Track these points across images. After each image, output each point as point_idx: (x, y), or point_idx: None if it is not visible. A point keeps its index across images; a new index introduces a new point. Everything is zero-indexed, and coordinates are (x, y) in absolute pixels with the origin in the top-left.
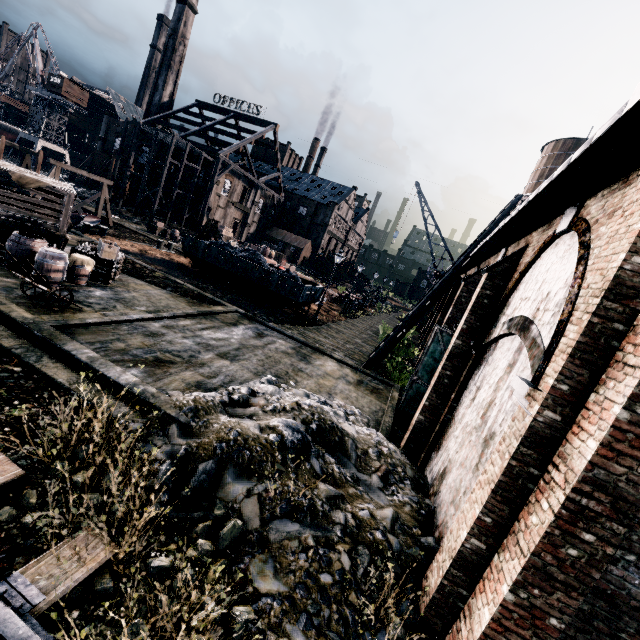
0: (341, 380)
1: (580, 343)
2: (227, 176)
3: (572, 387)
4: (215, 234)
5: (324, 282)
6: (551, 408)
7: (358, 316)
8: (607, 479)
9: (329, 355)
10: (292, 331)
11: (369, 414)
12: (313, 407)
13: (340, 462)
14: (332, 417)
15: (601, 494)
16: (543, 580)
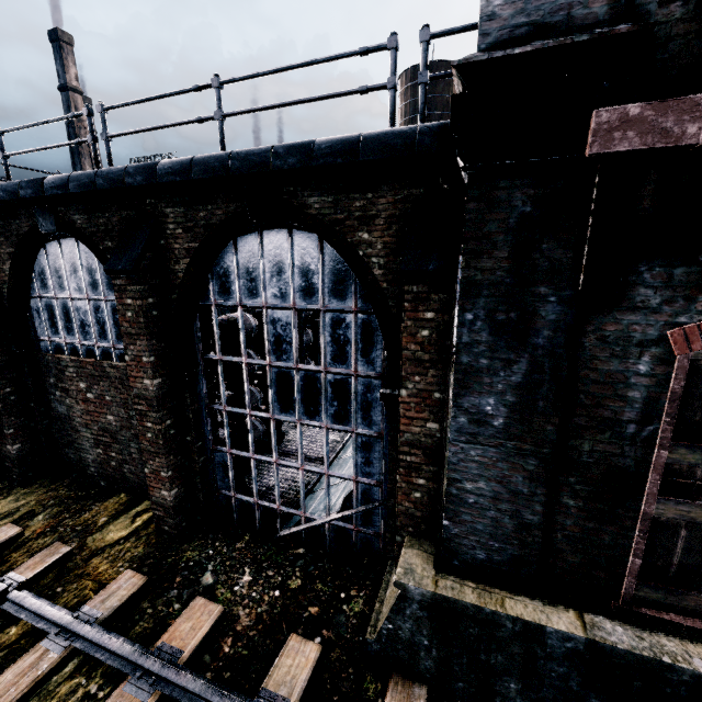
0: None
1: None
2: None
3: None
4: None
5: None
6: None
7: None
8: None
9: None
10: None
11: None
12: None
13: None
14: None
15: None
16: None
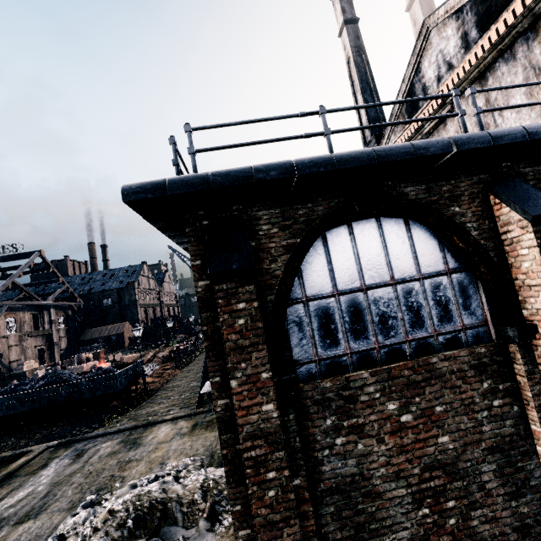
0: (175, 438)
1: (207, 346)
2: (6, 315)
3: (221, 376)
4: (3, 381)
5: (157, 347)
6: (220, 397)
7: (194, 359)
8: (254, 428)
9: (161, 421)
10: (121, 422)
11: (204, 453)
12: (127, 501)
13: (168, 536)
14: (154, 493)
15: (258, 441)
16: (272, 530)
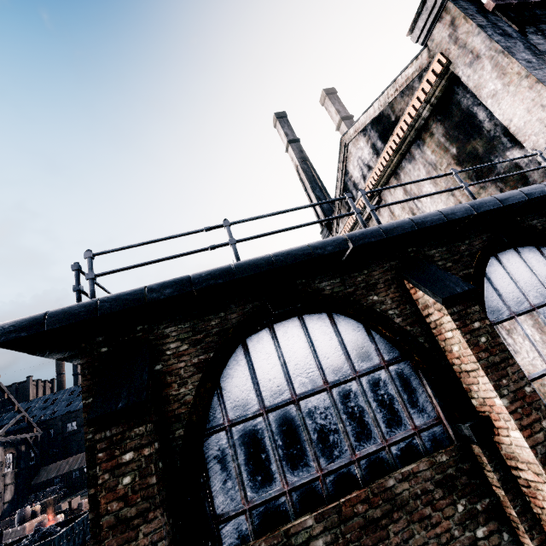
0: None
1: (93, 519)
2: None
3: None
4: None
5: None
6: None
7: None
8: None
9: None
10: None
11: None
12: None
13: None
14: None
15: None
16: None
